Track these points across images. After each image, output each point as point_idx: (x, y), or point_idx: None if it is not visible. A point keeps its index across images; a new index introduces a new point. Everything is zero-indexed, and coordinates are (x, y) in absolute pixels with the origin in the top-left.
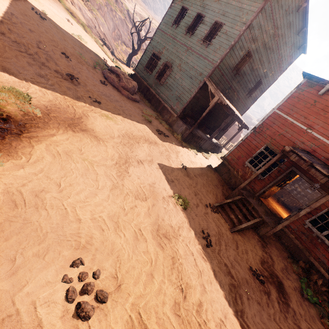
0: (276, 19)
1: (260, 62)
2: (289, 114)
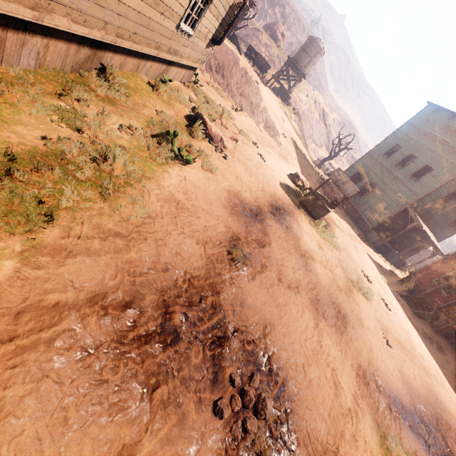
0: None
1: None
2: None
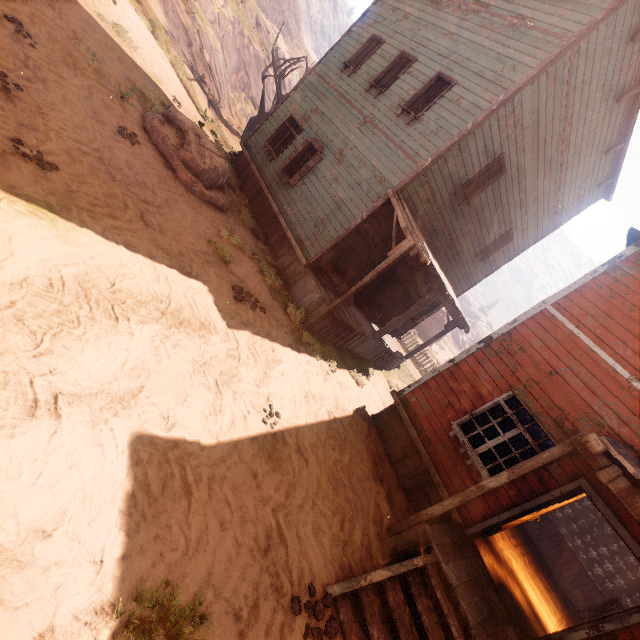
0: (574, 103)
1: (520, 191)
2: (584, 327)
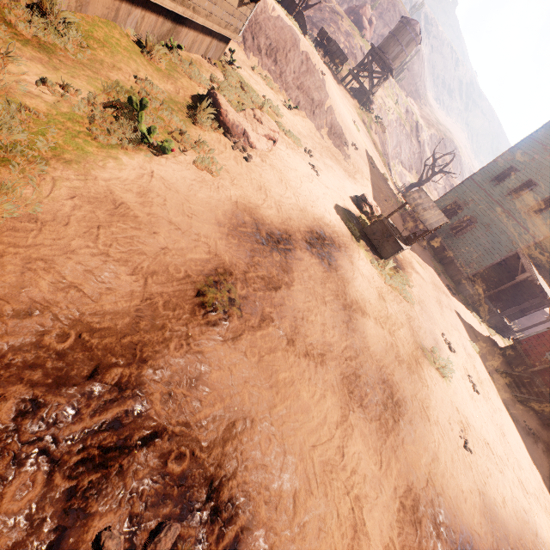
0: None
1: None
2: None
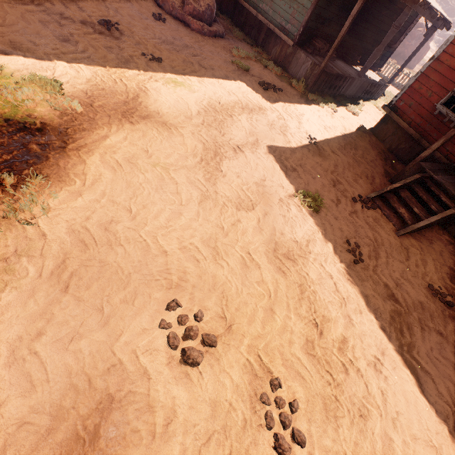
0: None
1: None
2: None
